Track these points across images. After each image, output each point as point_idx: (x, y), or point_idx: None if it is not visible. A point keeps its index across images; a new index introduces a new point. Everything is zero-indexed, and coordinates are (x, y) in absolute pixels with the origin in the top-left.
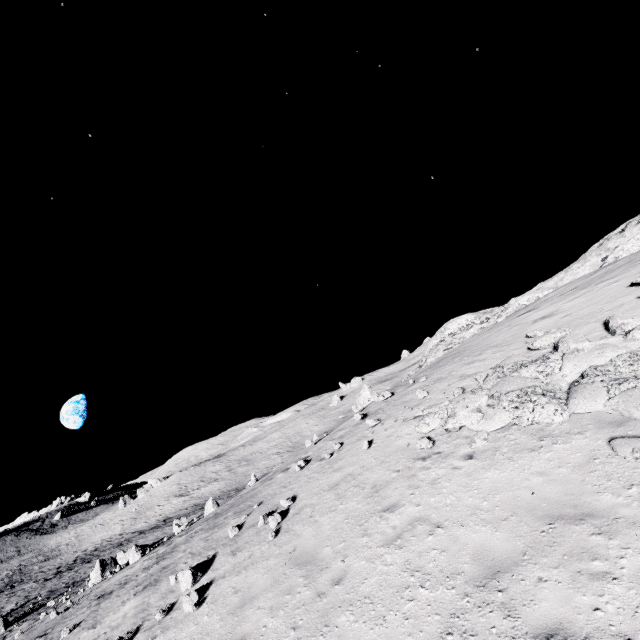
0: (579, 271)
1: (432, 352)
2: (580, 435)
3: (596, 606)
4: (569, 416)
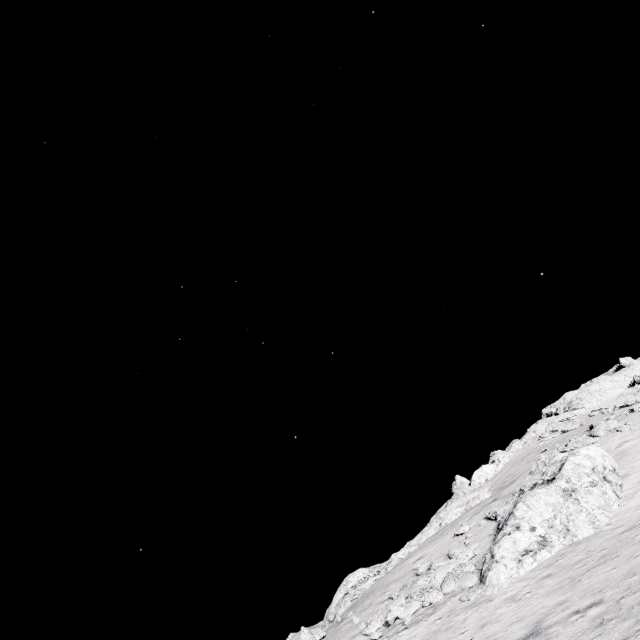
0: (429, 532)
1: (340, 605)
2: (449, 601)
3: (464, 638)
4: (443, 595)
